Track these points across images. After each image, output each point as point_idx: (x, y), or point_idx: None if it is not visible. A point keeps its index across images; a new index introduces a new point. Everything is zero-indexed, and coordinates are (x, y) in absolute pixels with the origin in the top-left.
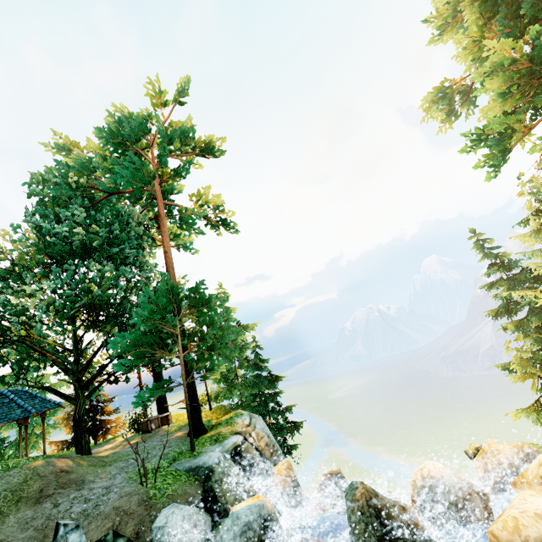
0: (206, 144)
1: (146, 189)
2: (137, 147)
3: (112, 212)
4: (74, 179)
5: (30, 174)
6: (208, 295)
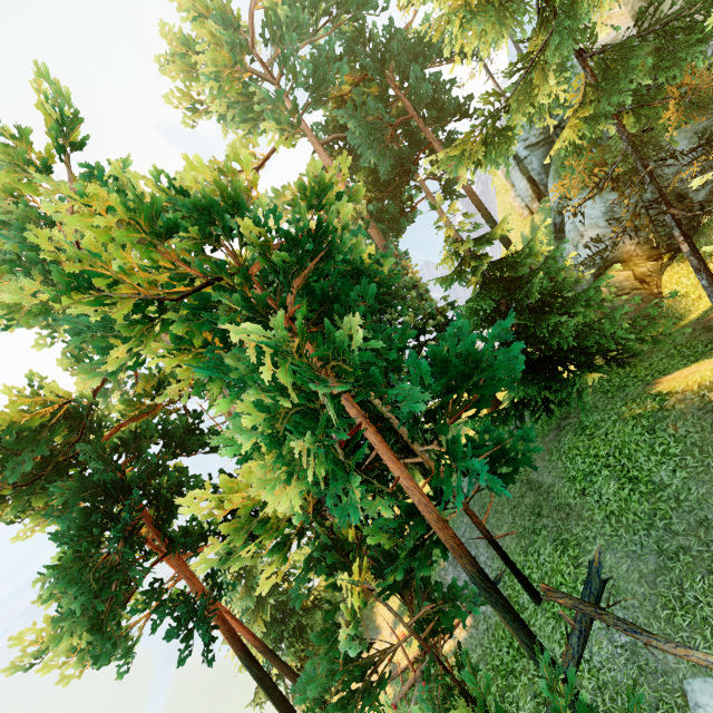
0: None
1: None
2: None
3: None
4: None
5: None
6: None
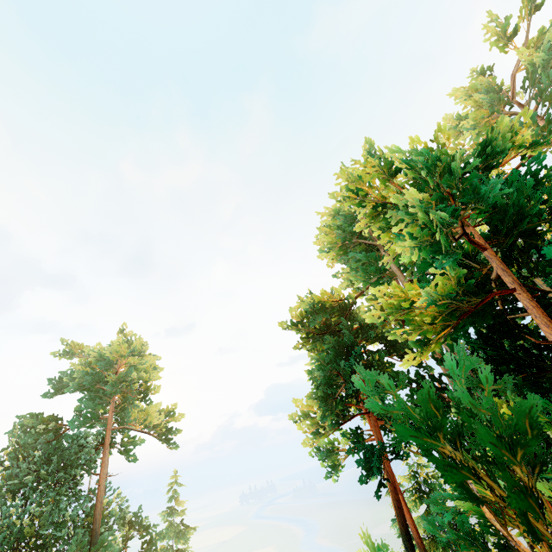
0: (146, 387)
1: (101, 417)
2: (100, 385)
3: (72, 436)
4: (41, 426)
5: (14, 422)
6: (109, 551)
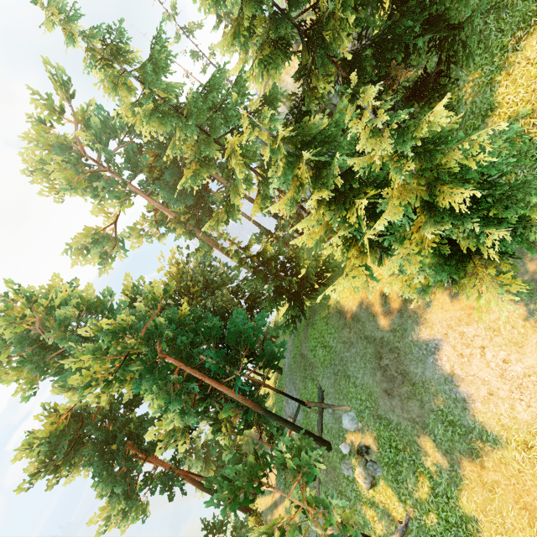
0: None
1: None
2: None
3: None
4: None
5: None
6: None
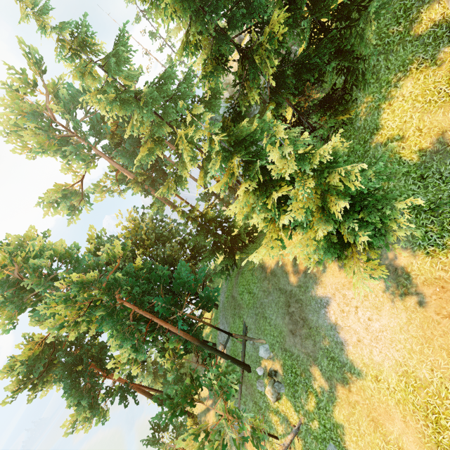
0: None
1: None
2: None
3: None
4: None
5: None
6: None
